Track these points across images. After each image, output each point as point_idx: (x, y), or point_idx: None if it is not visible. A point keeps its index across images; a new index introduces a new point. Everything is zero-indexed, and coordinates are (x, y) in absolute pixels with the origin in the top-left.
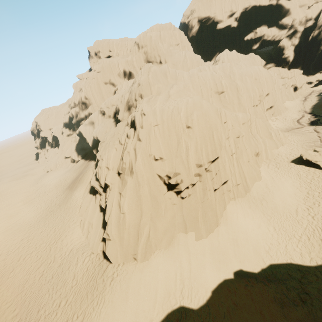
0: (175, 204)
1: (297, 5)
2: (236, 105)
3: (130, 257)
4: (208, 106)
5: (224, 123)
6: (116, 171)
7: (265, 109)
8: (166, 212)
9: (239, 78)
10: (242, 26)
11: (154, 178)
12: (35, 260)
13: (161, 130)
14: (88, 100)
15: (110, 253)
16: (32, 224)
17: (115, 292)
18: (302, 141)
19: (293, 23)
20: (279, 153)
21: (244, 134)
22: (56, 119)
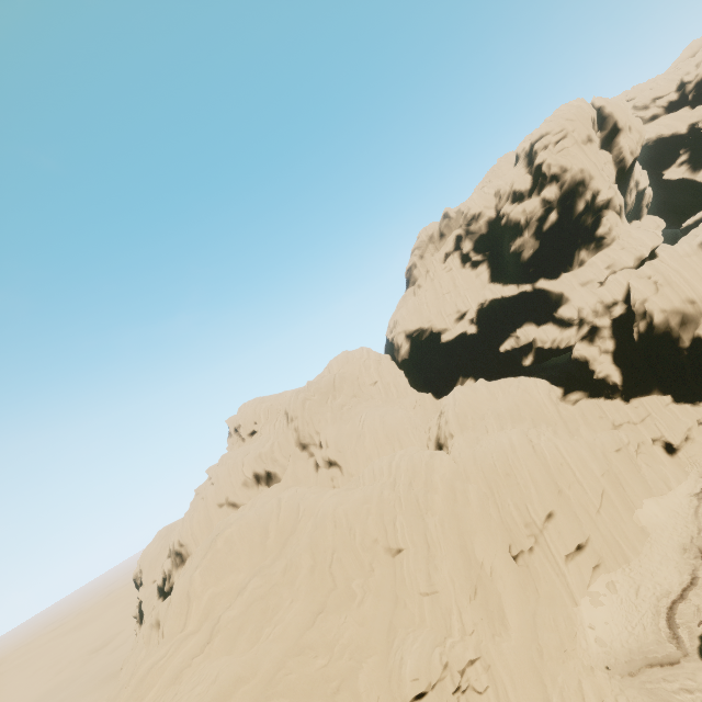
0: None
1: (575, 284)
2: (426, 599)
3: None
4: None
5: None
6: None
7: (559, 561)
8: None
9: (444, 498)
10: (488, 330)
11: None
12: None
13: None
14: (185, 547)
15: None
16: None
17: None
18: None
19: (582, 316)
20: None
21: None
22: None
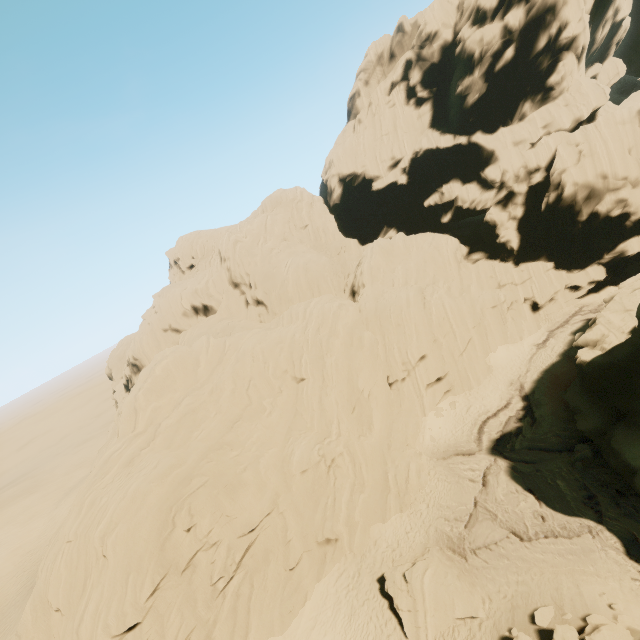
0: None
1: (509, 142)
2: (317, 413)
3: None
4: (153, 505)
5: (191, 528)
6: None
7: (421, 388)
8: None
9: (343, 343)
10: (418, 182)
11: None
12: None
13: (69, 556)
14: (139, 361)
15: None
16: None
17: None
18: (441, 507)
19: (504, 179)
20: (380, 538)
21: (287, 506)
22: None
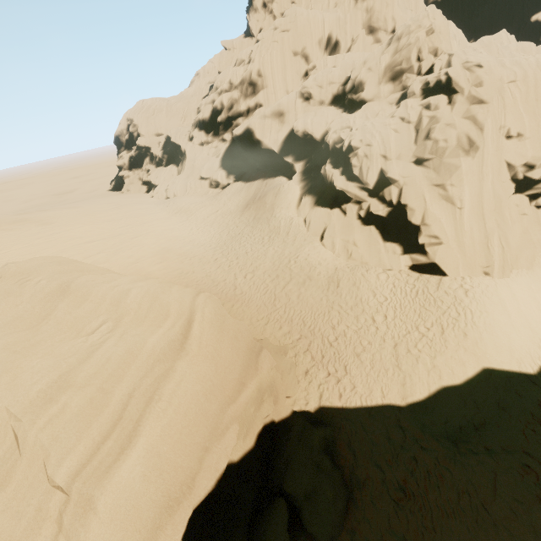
0: (526, 215)
1: None
2: None
3: (477, 271)
4: None
5: None
6: (411, 159)
7: None
8: (513, 223)
9: None
10: None
11: (500, 168)
12: (270, 279)
13: (524, 89)
14: (262, 79)
15: (446, 260)
16: (214, 246)
17: (484, 303)
18: None
19: None
20: None
21: None
22: (168, 119)
